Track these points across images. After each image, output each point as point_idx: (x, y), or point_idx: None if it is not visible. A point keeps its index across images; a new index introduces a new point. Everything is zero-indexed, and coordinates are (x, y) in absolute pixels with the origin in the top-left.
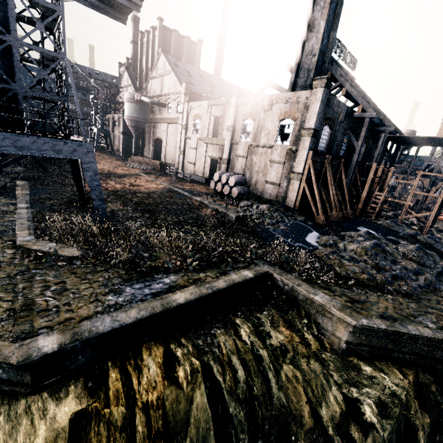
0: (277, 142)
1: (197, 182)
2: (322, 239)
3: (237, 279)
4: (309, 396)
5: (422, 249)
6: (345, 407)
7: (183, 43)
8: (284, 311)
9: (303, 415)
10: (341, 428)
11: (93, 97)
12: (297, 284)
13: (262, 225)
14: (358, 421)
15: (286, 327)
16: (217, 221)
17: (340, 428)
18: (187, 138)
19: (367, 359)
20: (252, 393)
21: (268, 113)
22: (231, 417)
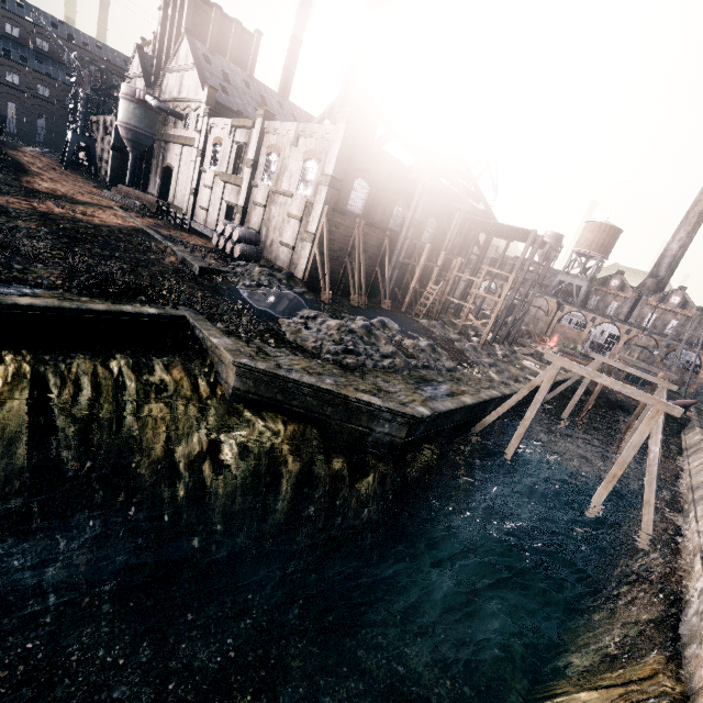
0: (299, 191)
1: (204, 236)
2: (305, 312)
3: (127, 309)
4: (169, 432)
5: (432, 346)
6: (206, 446)
7: (229, 29)
8: (191, 360)
9: (154, 447)
10: (194, 463)
11: (75, 82)
12: (206, 329)
13: (235, 284)
14: (213, 458)
15: (179, 372)
16: (172, 269)
17: (193, 463)
18: (202, 171)
19: (255, 410)
20: (95, 414)
21: (294, 148)
22: (57, 428)
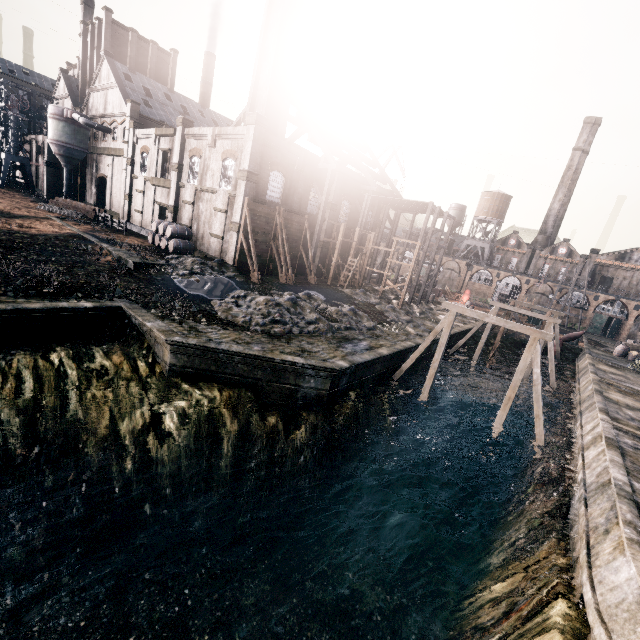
0: (222, 187)
1: (140, 236)
2: (236, 292)
3: (63, 305)
4: (113, 411)
5: (353, 310)
6: (149, 420)
7: (147, 50)
8: (129, 346)
9: (100, 427)
10: (139, 436)
11: (4, 107)
12: (140, 315)
13: (169, 275)
14: (156, 429)
15: (119, 357)
16: (109, 267)
17: (138, 436)
18: (134, 178)
19: (193, 382)
20: (39, 403)
21: (213, 150)
22: (2, 420)
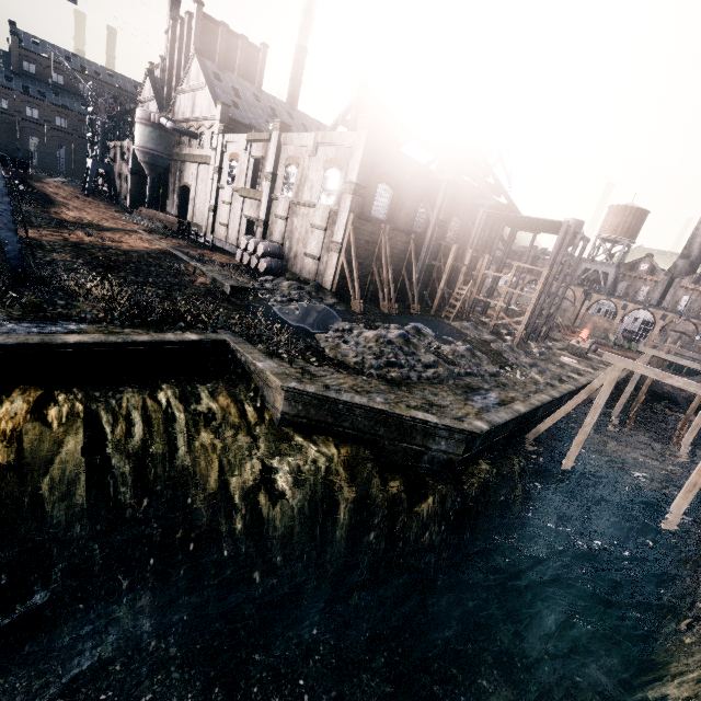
0: (321, 201)
1: (226, 252)
2: (339, 324)
3: (170, 338)
4: (222, 463)
5: (470, 350)
6: (260, 475)
7: (236, 45)
8: (234, 385)
9: (208, 480)
10: (249, 494)
11: (91, 111)
12: (248, 352)
13: (267, 301)
14: (268, 488)
15: (225, 399)
16: (205, 291)
17: (248, 494)
18: (220, 188)
19: (306, 434)
20: (148, 449)
21: (314, 158)
22: (112, 467)
